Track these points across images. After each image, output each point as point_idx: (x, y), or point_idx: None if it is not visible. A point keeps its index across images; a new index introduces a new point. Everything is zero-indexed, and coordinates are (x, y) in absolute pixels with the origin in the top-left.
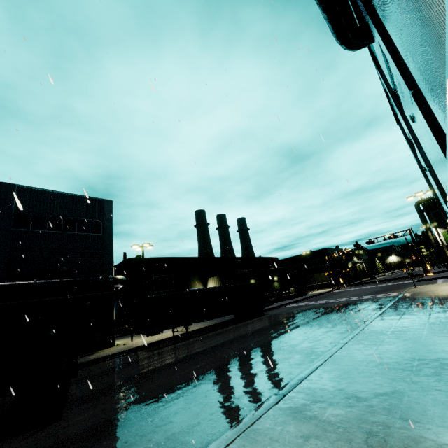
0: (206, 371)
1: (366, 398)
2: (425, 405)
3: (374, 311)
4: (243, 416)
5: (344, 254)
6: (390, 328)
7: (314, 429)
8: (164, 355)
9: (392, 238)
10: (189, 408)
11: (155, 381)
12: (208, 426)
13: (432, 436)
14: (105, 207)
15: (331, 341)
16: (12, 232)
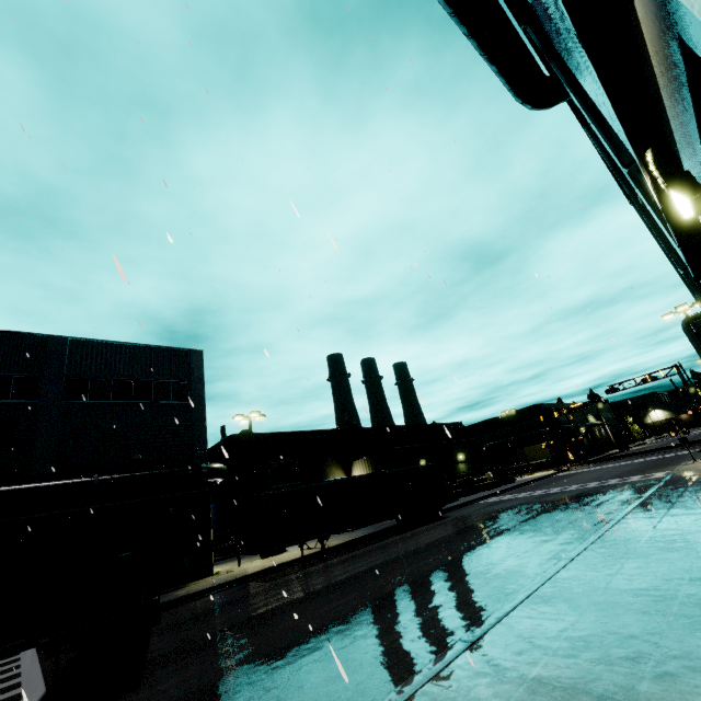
0: (353, 609)
1: (600, 643)
2: (694, 651)
3: (624, 505)
4: (410, 675)
5: (570, 412)
6: (646, 531)
7: (517, 691)
8: (288, 586)
9: (648, 381)
10: (328, 666)
11: (276, 626)
12: (357, 692)
13: (700, 697)
14: (193, 361)
15: (551, 557)
16: (64, 406)
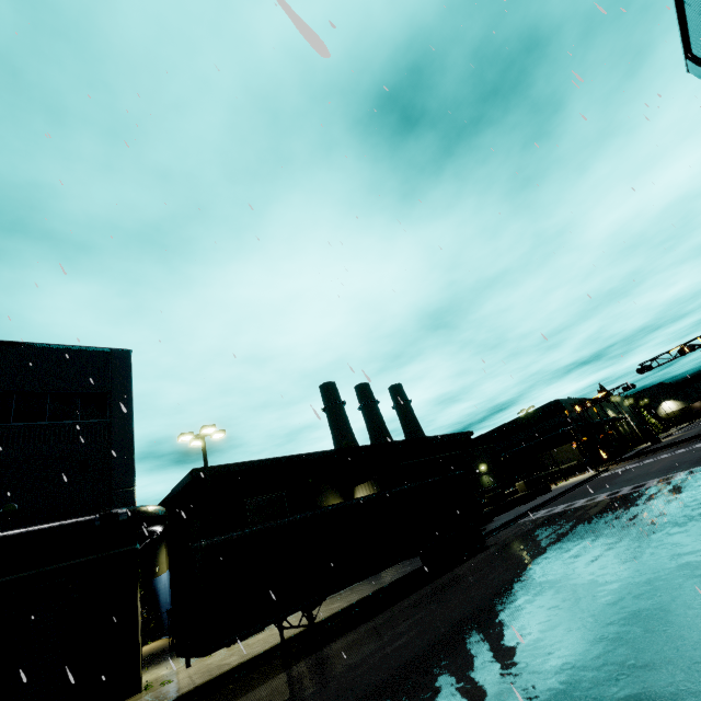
0: None
1: None
2: None
3: None
4: None
5: (594, 403)
6: None
7: None
8: None
9: (686, 352)
10: None
11: None
12: None
13: None
14: (114, 364)
15: None
16: None
